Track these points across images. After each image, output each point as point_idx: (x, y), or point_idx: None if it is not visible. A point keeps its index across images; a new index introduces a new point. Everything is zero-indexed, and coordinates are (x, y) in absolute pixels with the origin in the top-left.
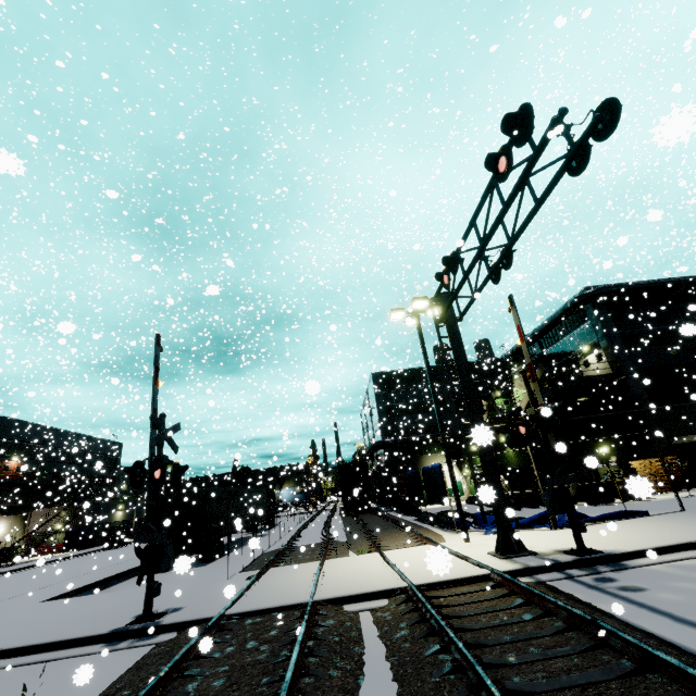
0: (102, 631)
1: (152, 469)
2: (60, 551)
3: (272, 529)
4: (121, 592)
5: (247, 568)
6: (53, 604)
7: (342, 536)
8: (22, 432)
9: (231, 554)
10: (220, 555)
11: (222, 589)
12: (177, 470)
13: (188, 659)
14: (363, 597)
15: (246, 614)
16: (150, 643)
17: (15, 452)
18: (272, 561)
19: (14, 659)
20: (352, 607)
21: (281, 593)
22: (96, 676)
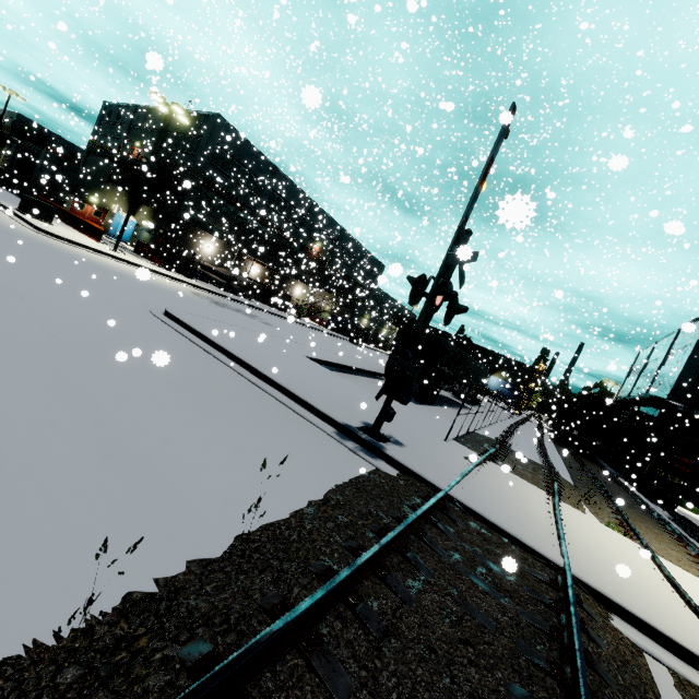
0: (337, 418)
1: (437, 291)
2: (324, 326)
3: (475, 406)
4: (355, 386)
5: (460, 438)
6: (311, 363)
7: (564, 472)
8: (327, 225)
9: (438, 407)
10: (430, 403)
11: (440, 451)
12: (455, 307)
13: (410, 532)
14: (652, 632)
15: (470, 511)
16: (371, 462)
17: (319, 240)
18: (490, 453)
19: (278, 393)
20: (630, 632)
21: (511, 512)
22: (323, 463)
